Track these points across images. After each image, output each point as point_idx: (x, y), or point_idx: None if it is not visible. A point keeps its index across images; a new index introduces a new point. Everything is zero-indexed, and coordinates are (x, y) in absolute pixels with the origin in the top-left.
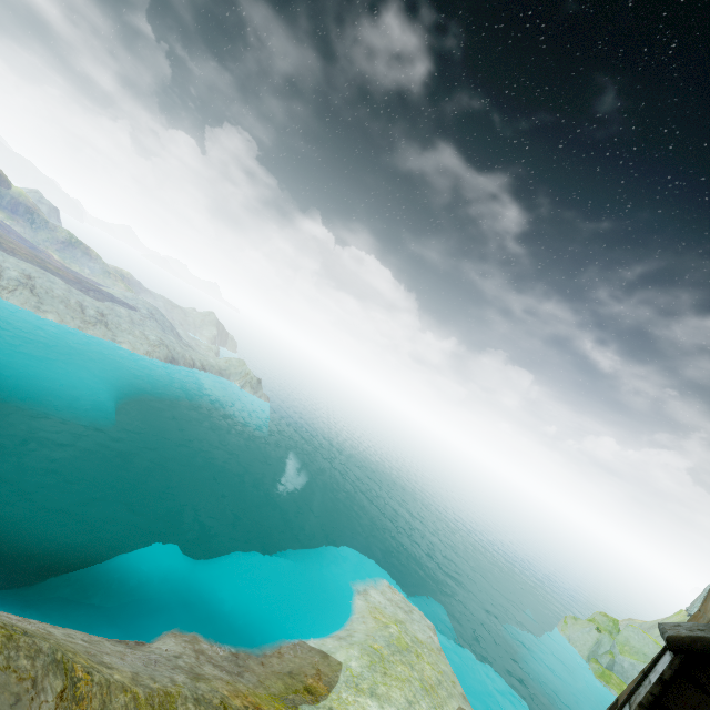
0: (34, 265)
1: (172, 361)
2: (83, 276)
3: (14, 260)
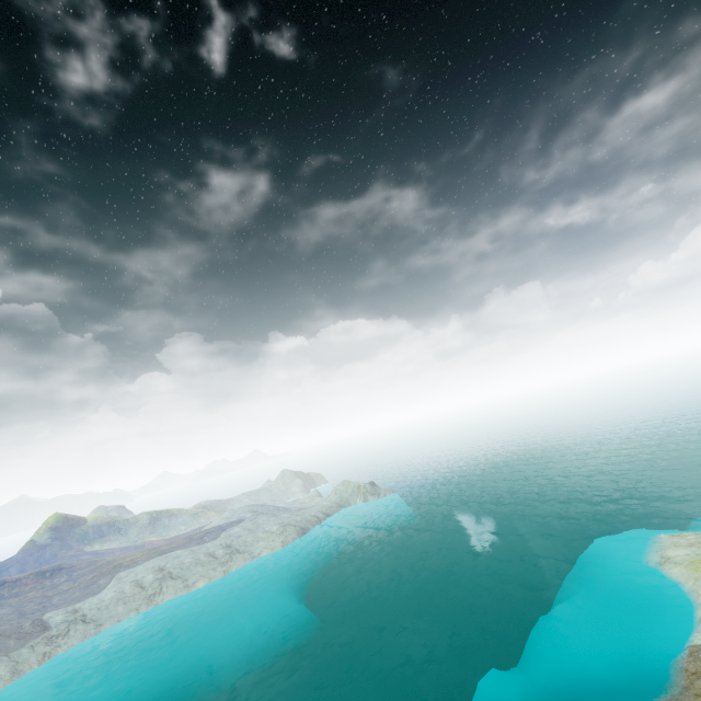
0: (155, 557)
1: (303, 531)
2: (184, 534)
3: (141, 567)
